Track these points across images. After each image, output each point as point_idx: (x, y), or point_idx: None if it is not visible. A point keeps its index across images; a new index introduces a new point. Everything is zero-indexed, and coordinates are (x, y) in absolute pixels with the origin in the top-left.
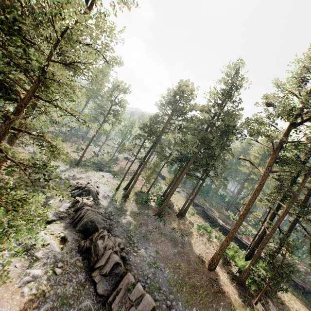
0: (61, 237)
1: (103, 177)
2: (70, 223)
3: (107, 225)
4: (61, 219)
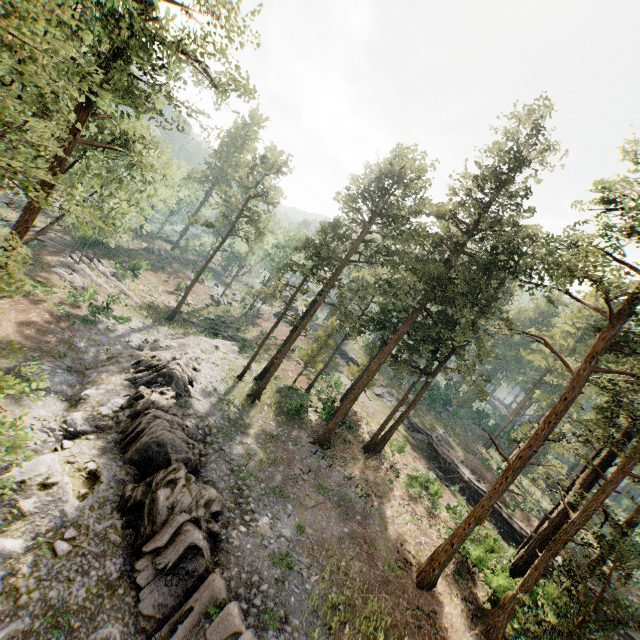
0: (89, 472)
1: (217, 350)
2: (116, 443)
3: (194, 456)
4: (100, 431)
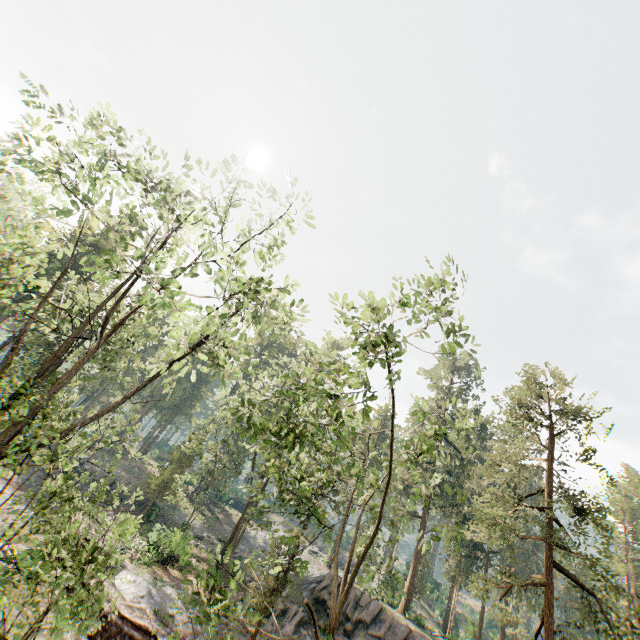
0: None
1: None
2: None
3: None
4: None
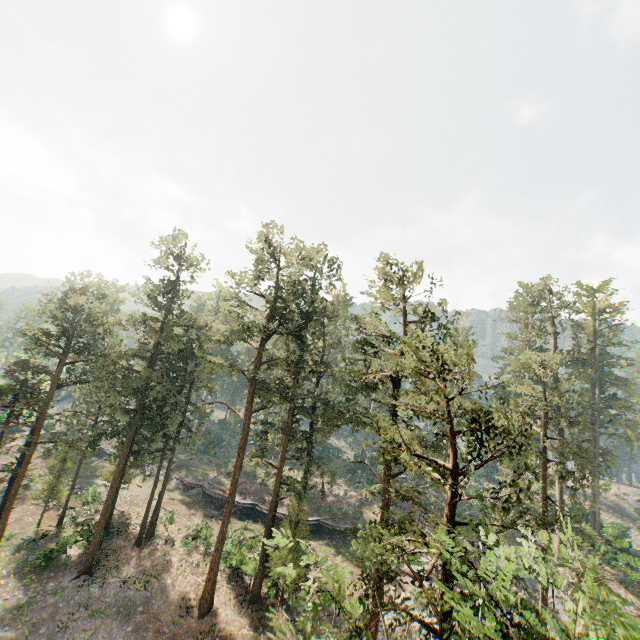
0: None
1: None
2: None
3: None
4: None
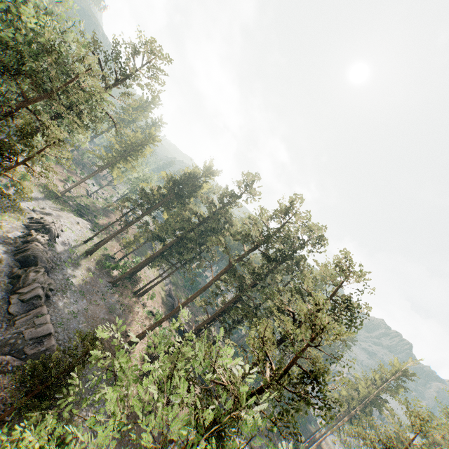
0: None
1: (78, 224)
2: (13, 251)
3: (49, 267)
4: (6, 244)
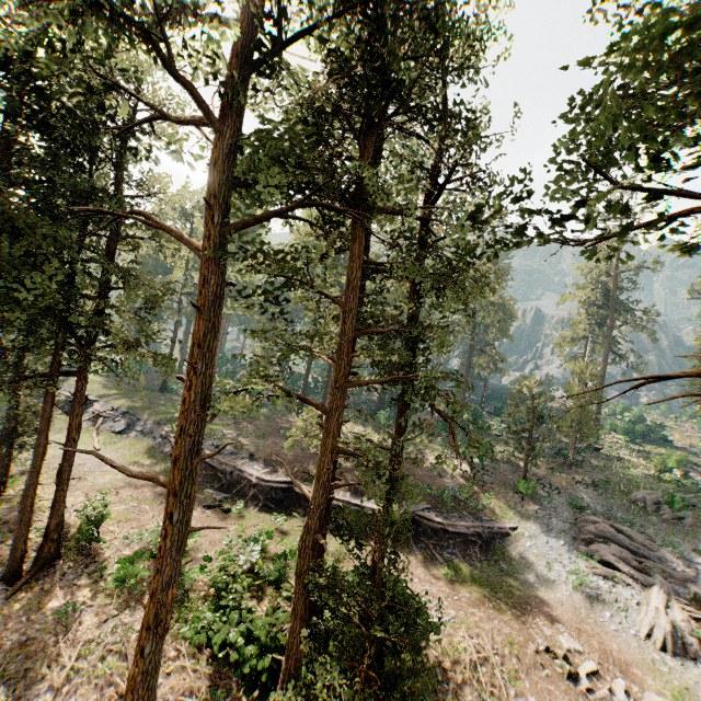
0: None
1: None
2: None
3: None
4: None
